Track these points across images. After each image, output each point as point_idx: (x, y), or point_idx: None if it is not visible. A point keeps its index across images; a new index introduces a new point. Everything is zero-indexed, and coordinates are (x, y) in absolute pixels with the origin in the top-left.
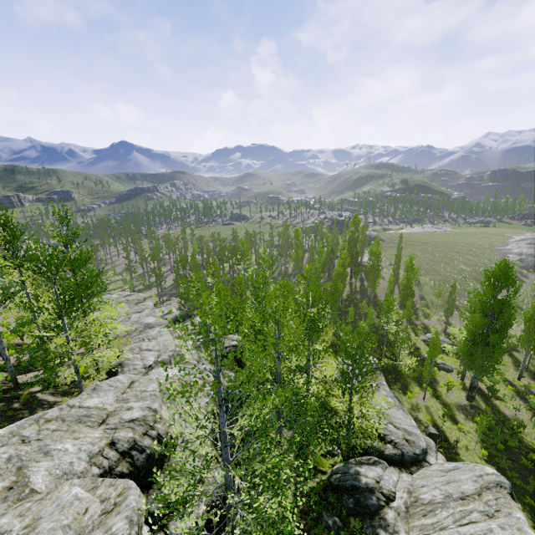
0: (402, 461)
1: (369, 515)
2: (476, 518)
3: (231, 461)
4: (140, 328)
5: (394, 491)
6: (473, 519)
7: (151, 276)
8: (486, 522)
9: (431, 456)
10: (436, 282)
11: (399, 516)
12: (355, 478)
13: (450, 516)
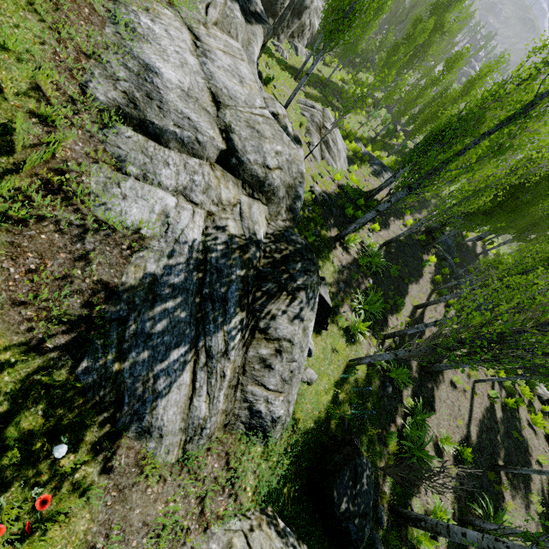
0: None
1: None
2: None
3: None
4: None
5: None
6: None
7: None
8: None
9: None
10: None
11: None
12: None
13: None
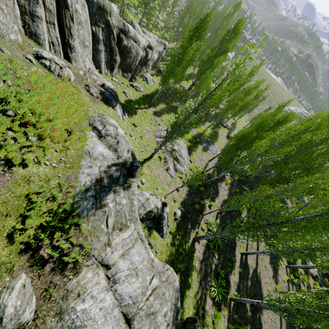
0: None
1: None
2: None
3: None
4: None
5: None
6: None
7: None
8: None
9: None
10: None
11: None
12: None
13: None
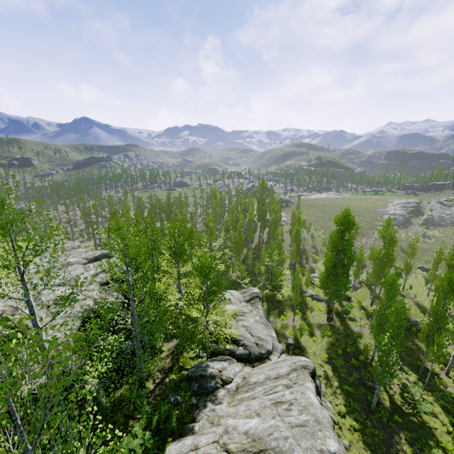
0: (249, 359)
1: (207, 394)
2: (279, 389)
3: (41, 327)
4: (60, 266)
5: (232, 377)
6: (277, 390)
7: (88, 228)
8: (285, 391)
9: (275, 355)
10: (327, 235)
11: (229, 393)
12: (204, 369)
13: (263, 390)
